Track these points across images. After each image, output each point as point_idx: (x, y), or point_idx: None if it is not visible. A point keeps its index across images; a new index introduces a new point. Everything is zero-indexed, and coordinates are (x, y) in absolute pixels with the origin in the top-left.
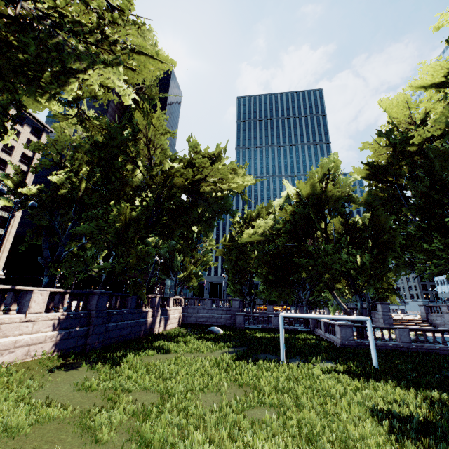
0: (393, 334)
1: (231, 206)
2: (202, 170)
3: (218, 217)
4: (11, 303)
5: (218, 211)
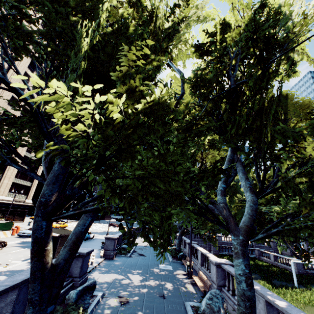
0: None
1: (240, 189)
2: (222, 165)
3: (235, 195)
4: (205, 261)
5: (234, 192)
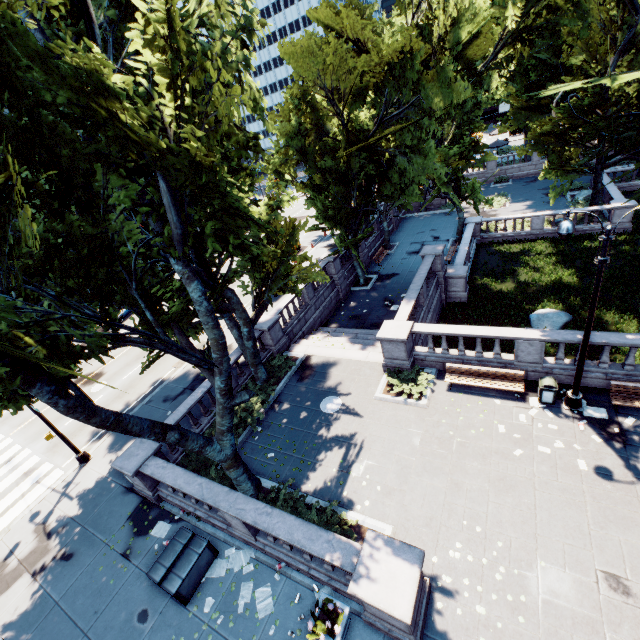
0: (502, 204)
1: None
2: None
3: None
4: None
5: None
